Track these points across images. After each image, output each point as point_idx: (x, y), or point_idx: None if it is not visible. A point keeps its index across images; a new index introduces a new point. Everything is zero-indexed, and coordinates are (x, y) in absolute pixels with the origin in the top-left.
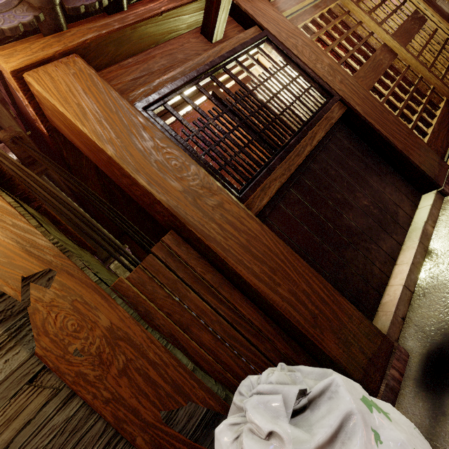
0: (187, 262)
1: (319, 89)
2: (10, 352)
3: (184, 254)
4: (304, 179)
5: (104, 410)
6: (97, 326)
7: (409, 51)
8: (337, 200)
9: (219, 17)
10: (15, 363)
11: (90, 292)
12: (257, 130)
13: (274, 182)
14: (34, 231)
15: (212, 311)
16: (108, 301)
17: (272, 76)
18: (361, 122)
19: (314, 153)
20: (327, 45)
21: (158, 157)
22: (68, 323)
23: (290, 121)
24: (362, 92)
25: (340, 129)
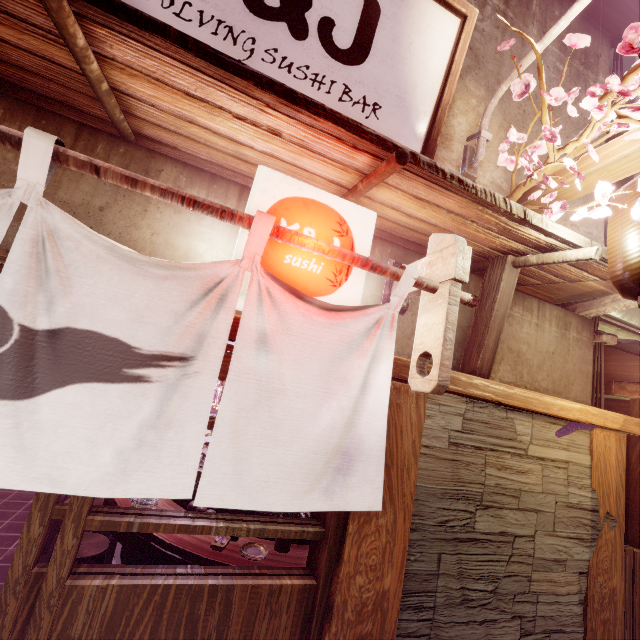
0: (636, 584)
1: None
2: (586, 548)
3: (638, 577)
4: None
5: (588, 632)
6: (611, 580)
7: None
8: None
9: None
10: (583, 556)
11: (620, 556)
12: None
13: None
14: (623, 489)
15: (623, 634)
16: (622, 571)
17: None
18: None
19: None
20: None
21: None
22: (605, 562)
23: None
24: None
25: None
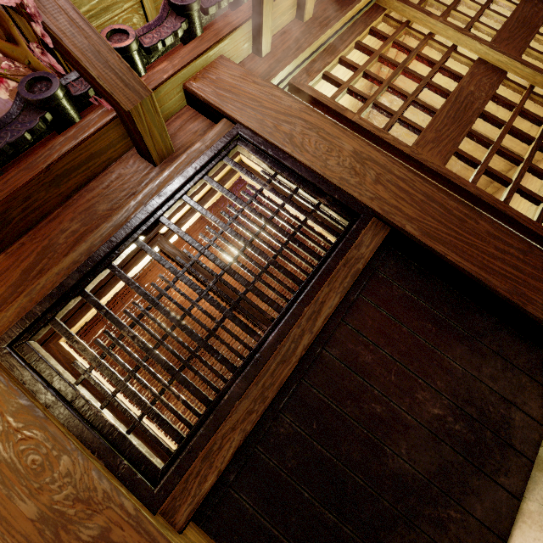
0: None
1: (334, 206)
2: None
3: None
4: (309, 385)
5: None
6: None
7: (528, 63)
8: (374, 418)
9: (148, 137)
10: None
11: None
12: (207, 328)
13: (231, 433)
14: None
15: None
16: None
17: (245, 206)
18: (421, 249)
19: (331, 327)
20: (364, 98)
21: (6, 453)
22: None
23: (273, 290)
24: (420, 188)
25: (386, 260)
